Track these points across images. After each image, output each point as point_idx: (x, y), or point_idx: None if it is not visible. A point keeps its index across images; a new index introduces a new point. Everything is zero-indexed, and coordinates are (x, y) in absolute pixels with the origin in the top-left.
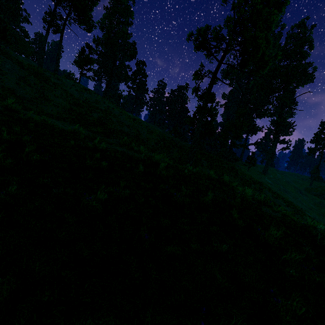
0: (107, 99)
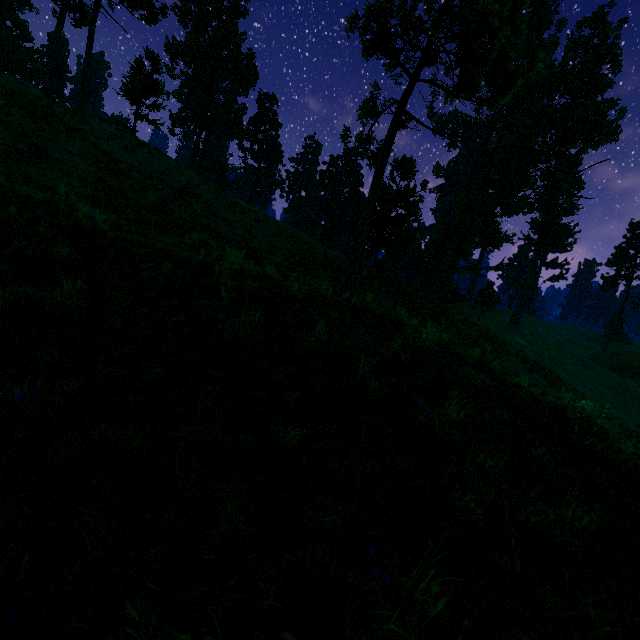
0: (198, 173)
